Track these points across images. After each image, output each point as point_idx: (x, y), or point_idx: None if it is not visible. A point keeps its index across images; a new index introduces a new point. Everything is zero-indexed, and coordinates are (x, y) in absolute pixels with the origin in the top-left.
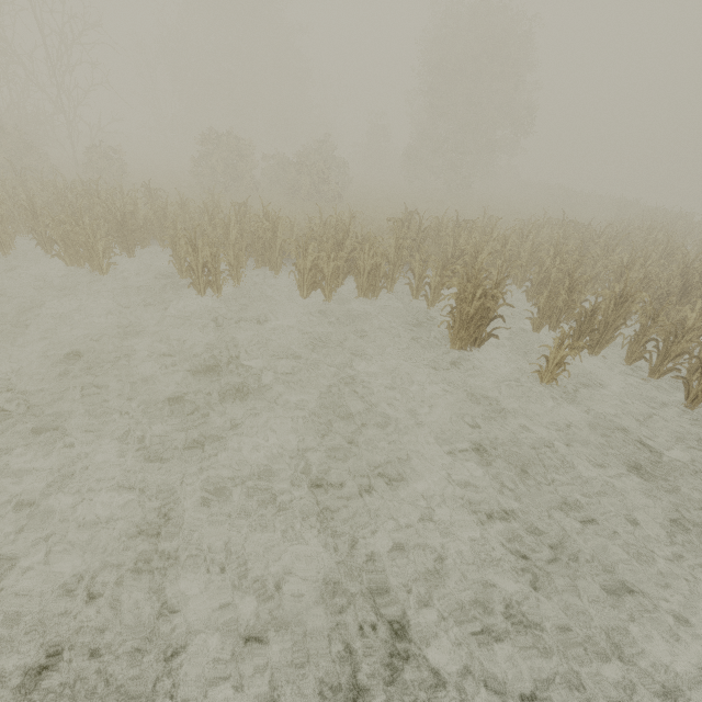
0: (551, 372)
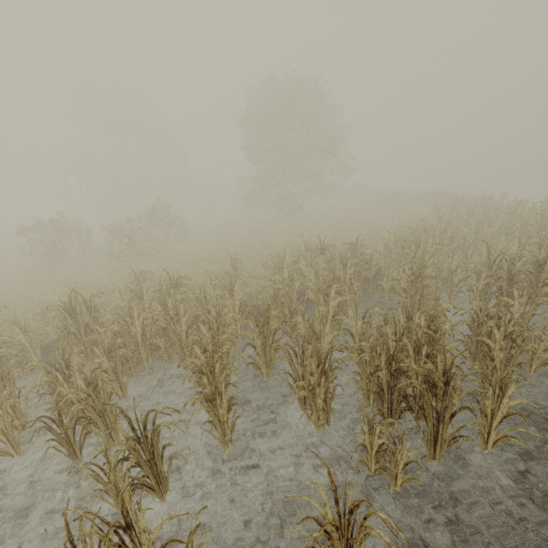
0: None
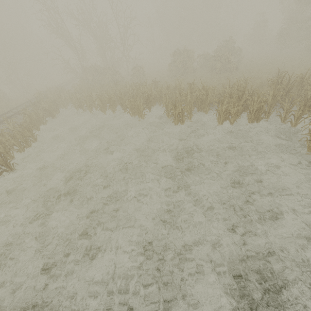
0: None
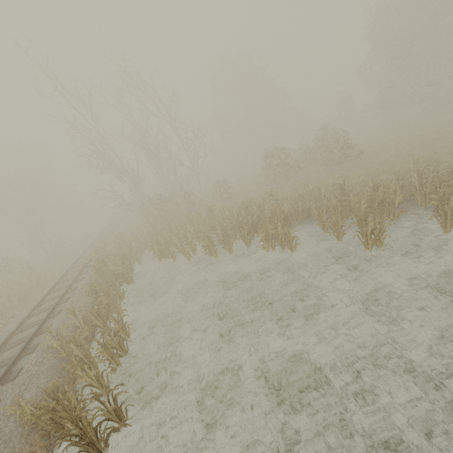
0: None
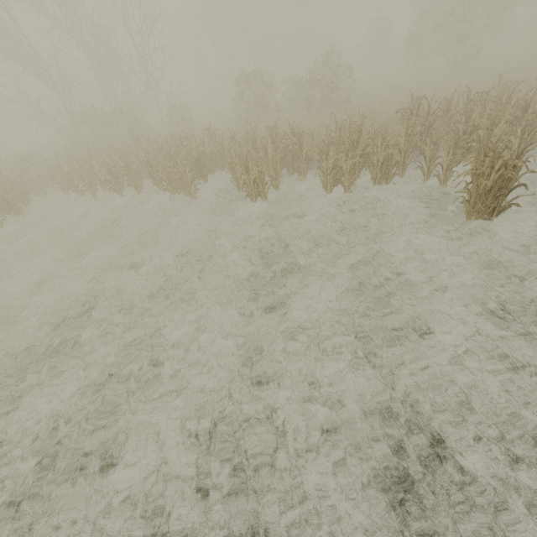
0: None
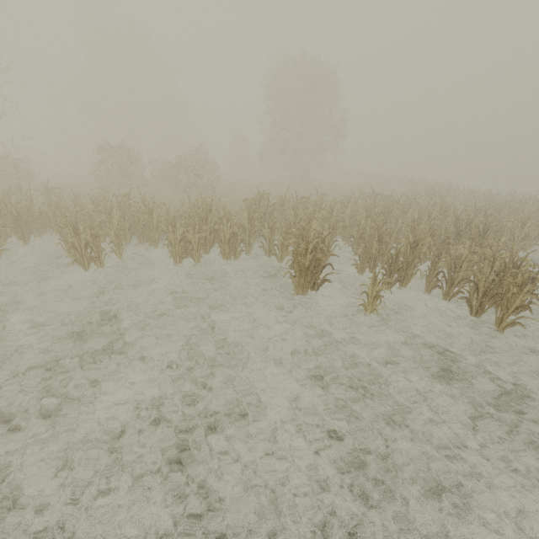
0: (371, 304)
